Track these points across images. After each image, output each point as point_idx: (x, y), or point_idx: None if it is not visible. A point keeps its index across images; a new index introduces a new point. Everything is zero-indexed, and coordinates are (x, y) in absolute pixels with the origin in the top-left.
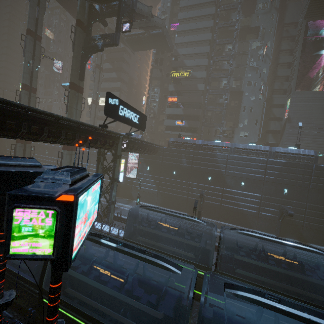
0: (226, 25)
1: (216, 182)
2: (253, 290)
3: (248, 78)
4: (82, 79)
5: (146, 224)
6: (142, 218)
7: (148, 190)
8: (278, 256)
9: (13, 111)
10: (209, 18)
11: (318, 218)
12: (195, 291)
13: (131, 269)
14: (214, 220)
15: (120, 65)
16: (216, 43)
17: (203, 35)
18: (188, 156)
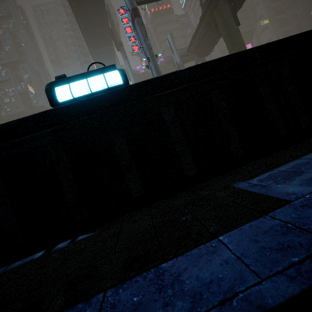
0: None
1: None
2: None
3: None
4: None
5: None
6: None
7: None
8: None
9: None
10: None
11: None
12: None
13: None
14: None
15: None
16: None
17: (188, 64)
18: None
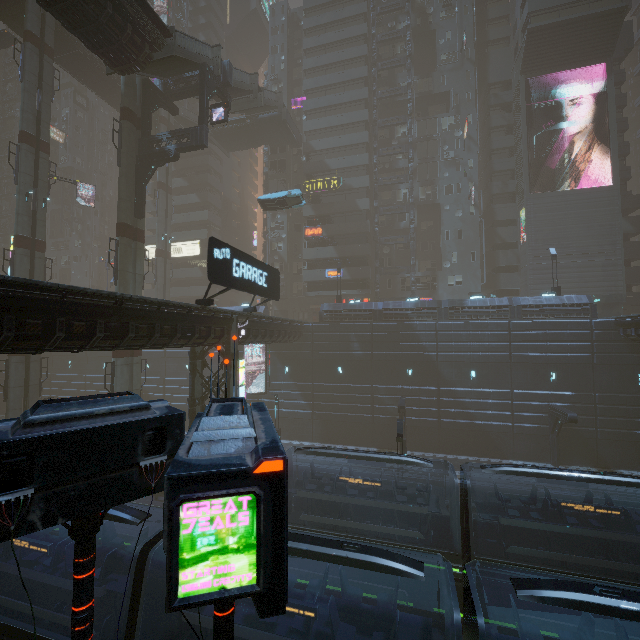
0: (391, 94)
1: (424, 378)
2: (569, 583)
3: (444, 179)
4: (141, 215)
5: (314, 485)
6: (304, 474)
7: (291, 413)
8: (581, 507)
9: (39, 300)
10: (359, 84)
11: (621, 419)
12: (434, 609)
13: (315, 586)
14: (433, 454)
15: (204, 179)
16: (379, 126)
17: (353, 114)
18: (362, 335)
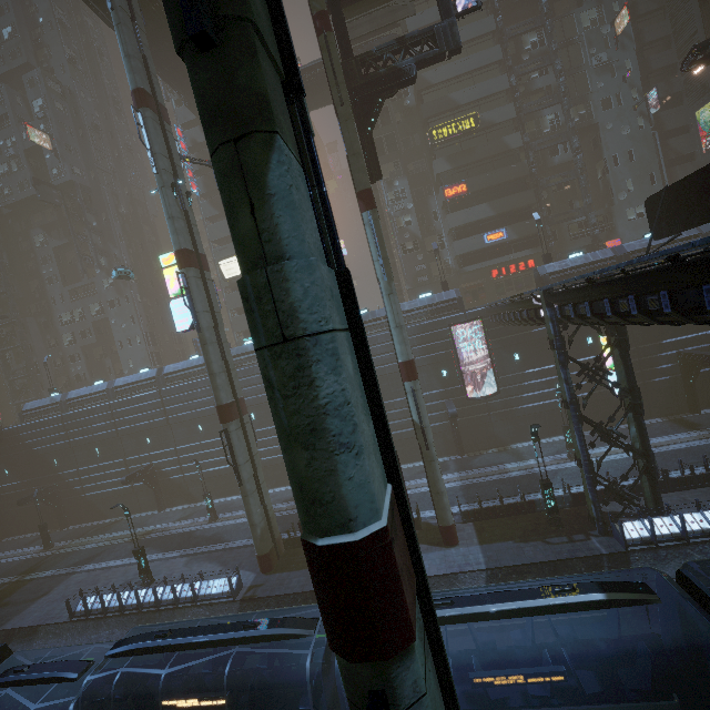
0: None
1: None
2: None
3: (599, 92)
4: (378, 176)
5: None
6: None
7: (537, 407)
8: None
9: None
10: None
11: None
12: None
13: None
14: None
15: None
16: (508, 36)
17: (474, 26)
18: None
